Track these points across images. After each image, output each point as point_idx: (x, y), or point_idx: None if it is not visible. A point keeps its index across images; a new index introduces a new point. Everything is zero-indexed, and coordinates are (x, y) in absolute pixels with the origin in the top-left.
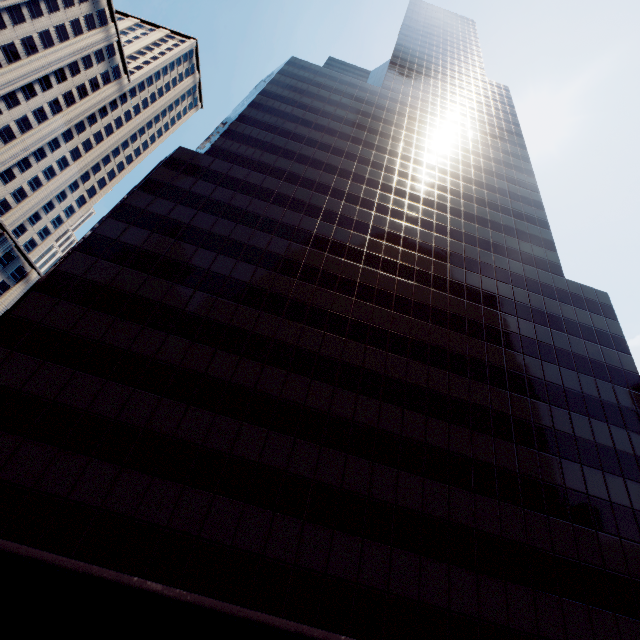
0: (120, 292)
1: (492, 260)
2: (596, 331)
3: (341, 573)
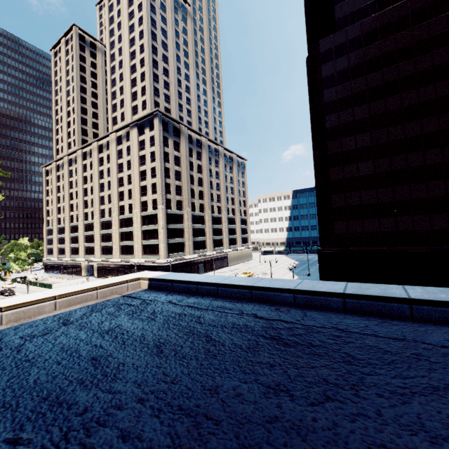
0: (364, 148)
1: None
2: None
3: None
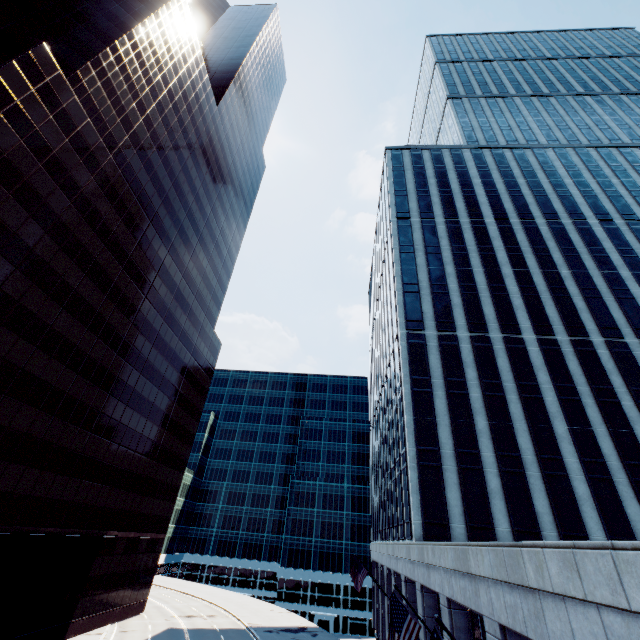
0: None
1: (196, 308)
2: (208, 365)
3: (53, 497)
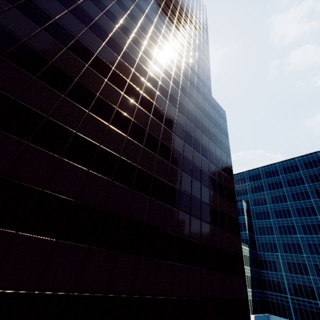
0: None
1: (182, 65)
2: (219, 124)
3: None
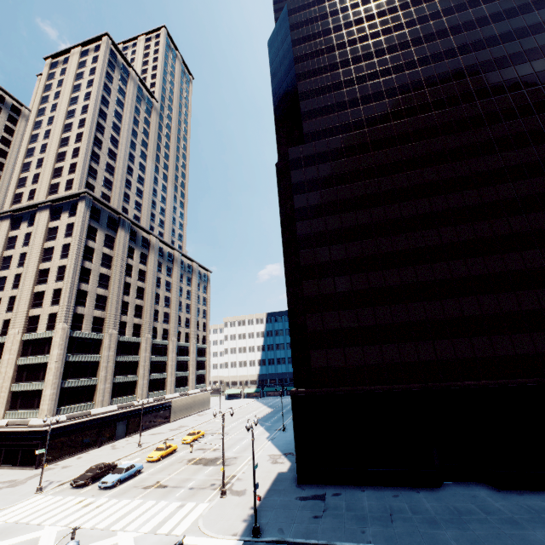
0: (339, 261)
1: None
2: None
3: None
